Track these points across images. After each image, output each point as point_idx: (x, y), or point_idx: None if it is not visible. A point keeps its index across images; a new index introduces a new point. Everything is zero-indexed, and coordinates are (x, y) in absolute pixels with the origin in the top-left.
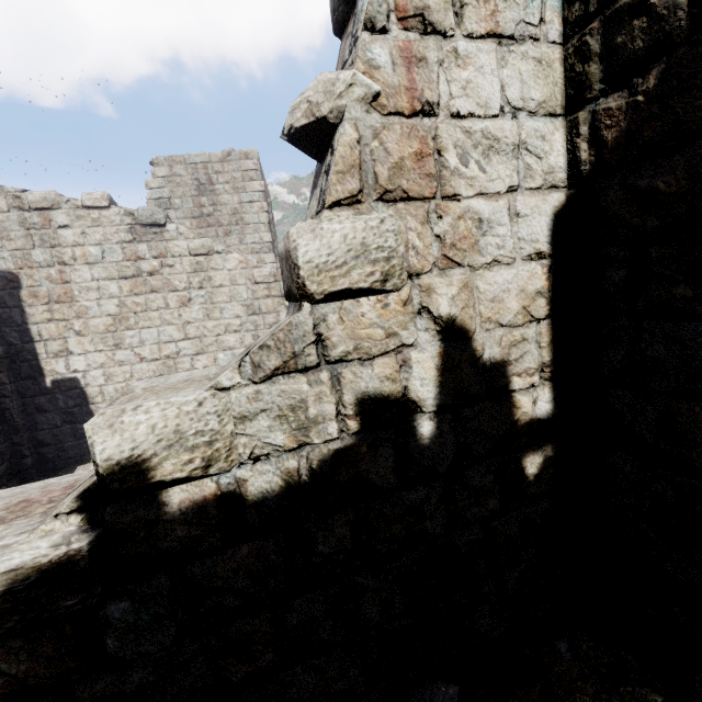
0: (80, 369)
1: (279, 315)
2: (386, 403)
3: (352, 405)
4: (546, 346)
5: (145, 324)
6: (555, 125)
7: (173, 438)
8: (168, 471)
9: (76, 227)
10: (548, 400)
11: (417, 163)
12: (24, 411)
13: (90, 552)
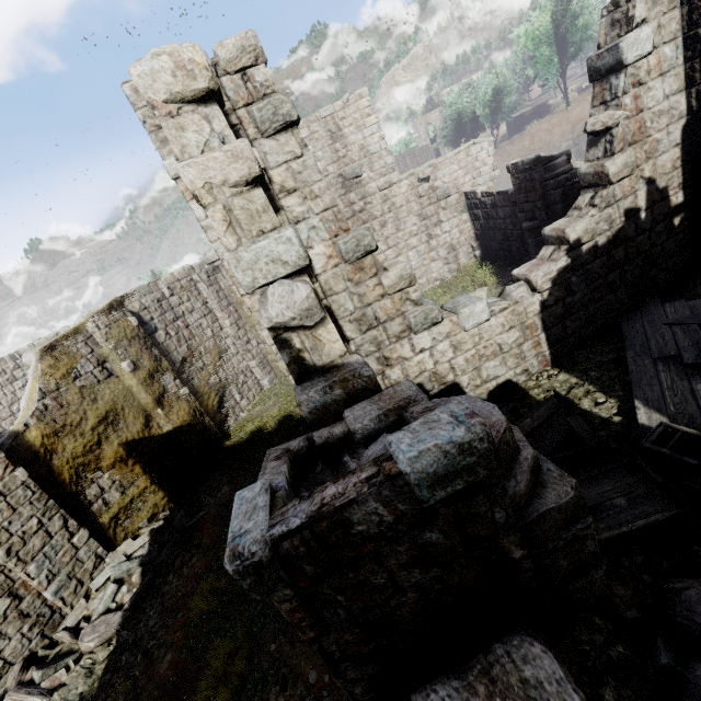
0: None
1: (439, 215)
2: (631, 210)
3: (623, 213)
4: (680, 177)
5: None
6: (682, 95)
7: (585, 231)
8: (584, 240)
9: None
10: (682, 197)
11: (638, 131)
12: None
13: (570, 263)
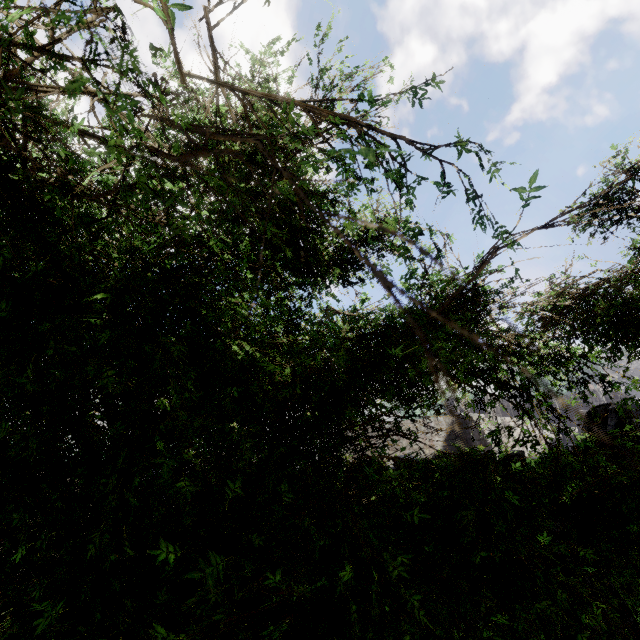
0: None
1: None
2: None
3: None
4: None
5: None
6: None
7: None
8: None
9: None
10: None
11: None
12: None
13: None
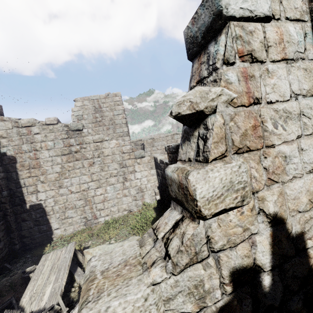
0: (43, 199)
1: (134, 167)
2: (245, 271)
3: (228, 276)
4: None
5: (73, 175)
6: None
7: None
8: None
9: (42, 133)
10: None
11: (253, 131)
12: (16, 221)
13: None
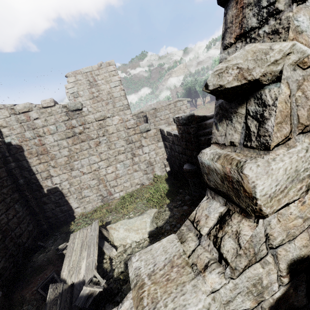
0: (58, 182)
1: (141, 142)
2: (302, 260)
3: (285, 269)
4: None
5: (82, 157)
6: None
7: None
8: None
9: (41, 118)
10: None
11: None
12: (38, 205)
13: None
